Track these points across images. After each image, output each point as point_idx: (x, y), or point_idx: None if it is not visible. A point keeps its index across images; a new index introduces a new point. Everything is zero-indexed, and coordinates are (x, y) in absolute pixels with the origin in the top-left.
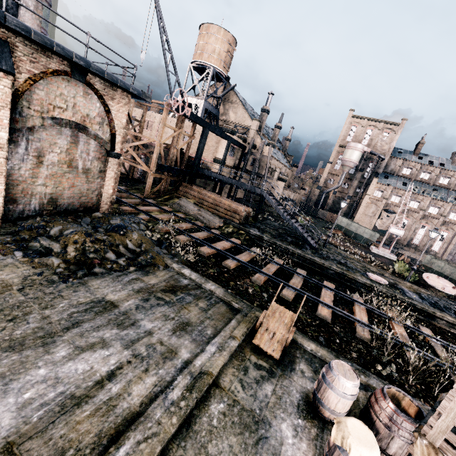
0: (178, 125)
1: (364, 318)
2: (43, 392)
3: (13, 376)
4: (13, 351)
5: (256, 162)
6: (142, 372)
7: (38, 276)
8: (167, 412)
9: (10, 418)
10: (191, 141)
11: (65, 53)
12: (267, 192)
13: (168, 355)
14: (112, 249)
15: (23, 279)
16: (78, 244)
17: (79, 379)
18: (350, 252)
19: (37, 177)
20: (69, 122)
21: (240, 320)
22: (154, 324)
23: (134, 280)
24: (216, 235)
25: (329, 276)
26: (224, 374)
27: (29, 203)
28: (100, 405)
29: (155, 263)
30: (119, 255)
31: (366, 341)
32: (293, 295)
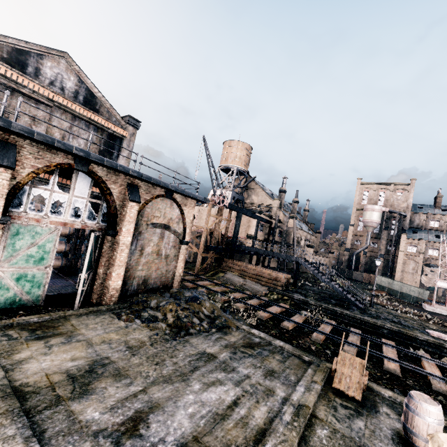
0: (219, 213)
1: (436, 372)
2: (198, 409)
3: (176, 398)
4: (168, 383)
5: (284, 234)
6: (255, 403)
7: (157, 335)
8: (286, 428)
9: (187, 422)
10: (228, 224)
11: (166, 185)
12: (301, 258)
13: (268, 393)
14: (195, 315)
15: (149, 338)
16: (173, 311)
17: (216, 403)
18: (401, 311)
19: (138, 265)
20: (161, 225)
21: (315, 369)
22: (248, 370)
23: (219, 338)
24: (265, 301)
25: (385, 335)
26: (318, 409)
27: (131, 284)
28: (237, 421)
29: (229, 326)
30: (200, 320)
31: (446, 394)
32: (355, 350)
